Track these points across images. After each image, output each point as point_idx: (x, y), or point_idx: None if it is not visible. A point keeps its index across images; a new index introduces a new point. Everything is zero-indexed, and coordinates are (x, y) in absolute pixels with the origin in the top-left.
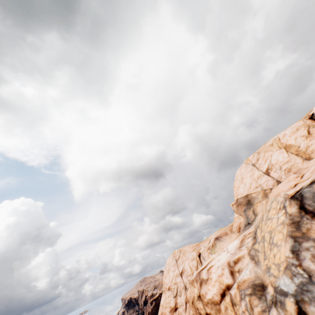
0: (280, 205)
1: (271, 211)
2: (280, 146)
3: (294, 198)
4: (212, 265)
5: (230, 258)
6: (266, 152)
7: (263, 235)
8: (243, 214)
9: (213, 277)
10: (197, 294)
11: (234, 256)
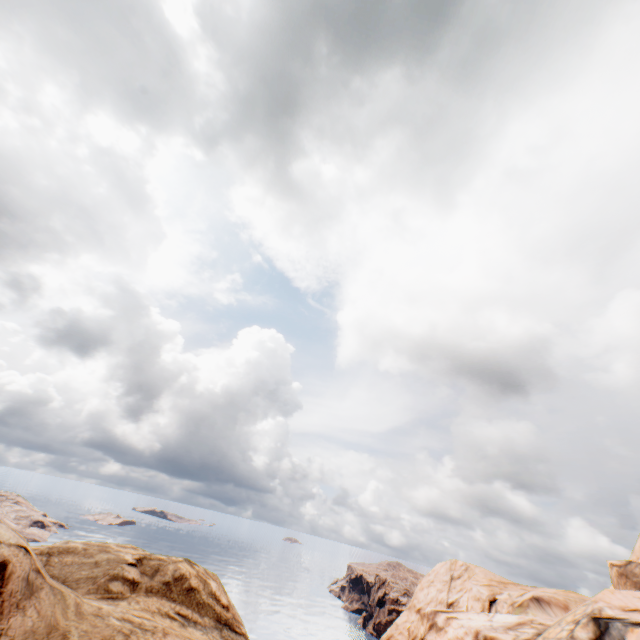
0: (578, 617)
1: (569, 616)
2: None
3: (596, 621)
4: (457, 616)
5: (484, 628)
6: None
7: (540, 636)
8: None
9: (449, 633)
10: (421, 635)
11: (491, 631)
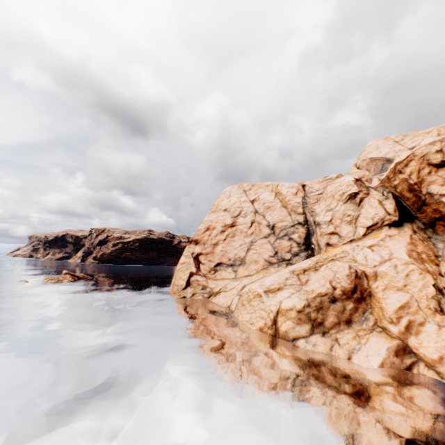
0: None
1: None
2: (442, 133)
3: None
4: None
5: None
6: (416, 137)
7: None
8: (377, 167)
9: None
10: (436, 150)
11: None
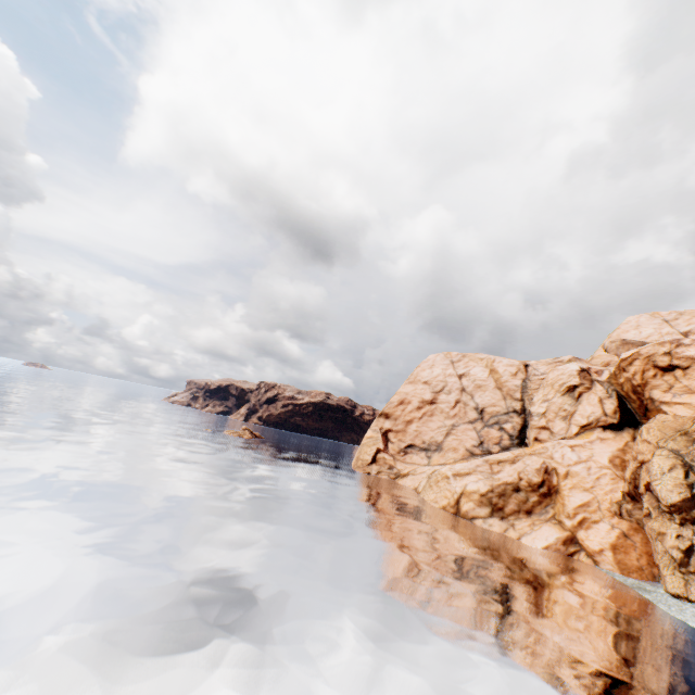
0: None
1: None
2: None
3: None
4: None
5: None
6: None
7: None
8: None
9: None
10: (663, 352)
11: None
